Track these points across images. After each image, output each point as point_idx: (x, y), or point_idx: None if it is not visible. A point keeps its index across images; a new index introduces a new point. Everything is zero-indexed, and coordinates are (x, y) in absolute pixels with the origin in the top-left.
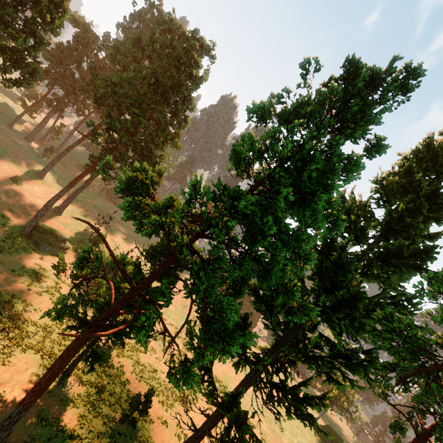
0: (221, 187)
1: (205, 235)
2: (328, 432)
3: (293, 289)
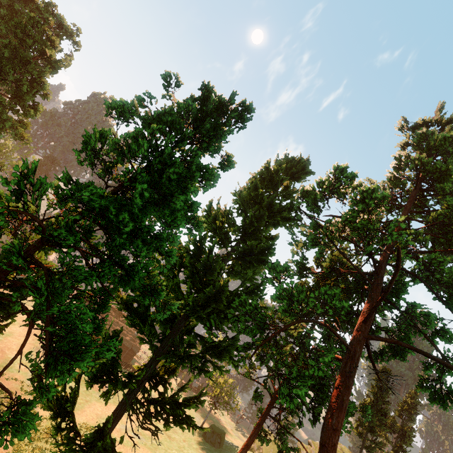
0: (69, 182)
1: (52, 242)
2: (213, 431)
3: (159, 289)
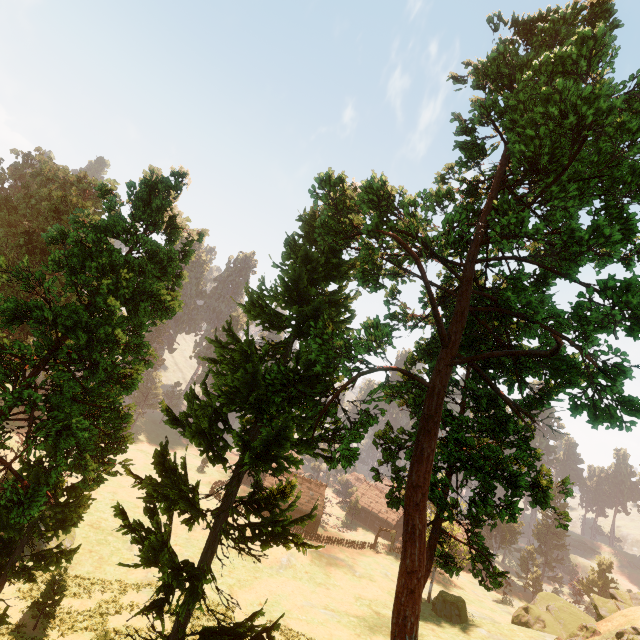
0: (17, 306)
1: (45, 364)
2: (443, 600)
3: (134, 374)
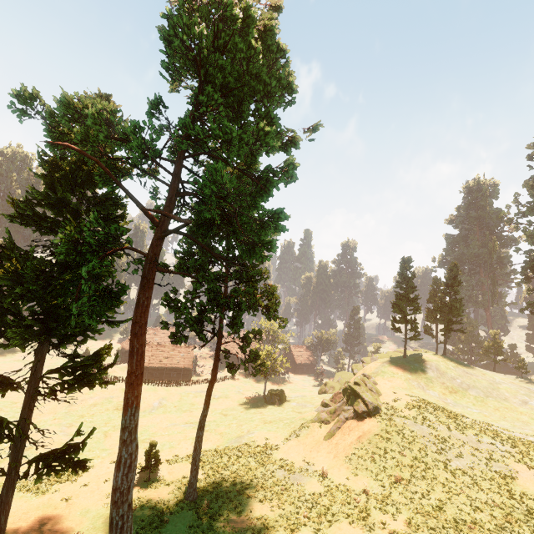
0: None
1: None
2: (270, 394)
3: None
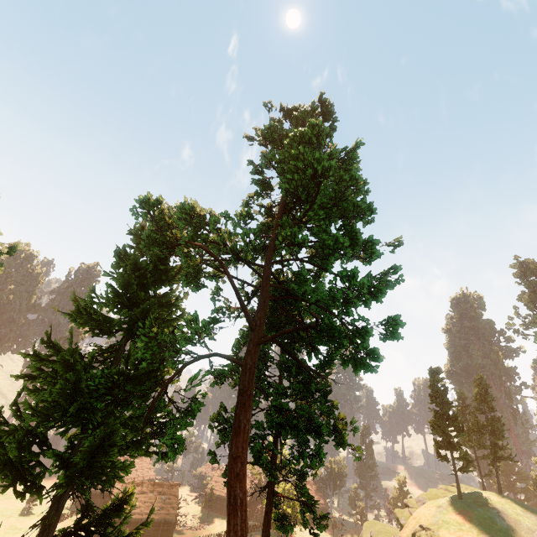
0: None
1: None
2: None
3: None
